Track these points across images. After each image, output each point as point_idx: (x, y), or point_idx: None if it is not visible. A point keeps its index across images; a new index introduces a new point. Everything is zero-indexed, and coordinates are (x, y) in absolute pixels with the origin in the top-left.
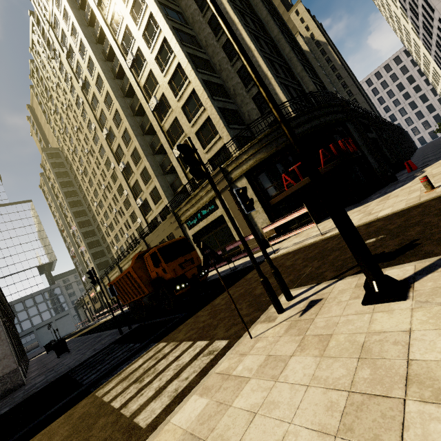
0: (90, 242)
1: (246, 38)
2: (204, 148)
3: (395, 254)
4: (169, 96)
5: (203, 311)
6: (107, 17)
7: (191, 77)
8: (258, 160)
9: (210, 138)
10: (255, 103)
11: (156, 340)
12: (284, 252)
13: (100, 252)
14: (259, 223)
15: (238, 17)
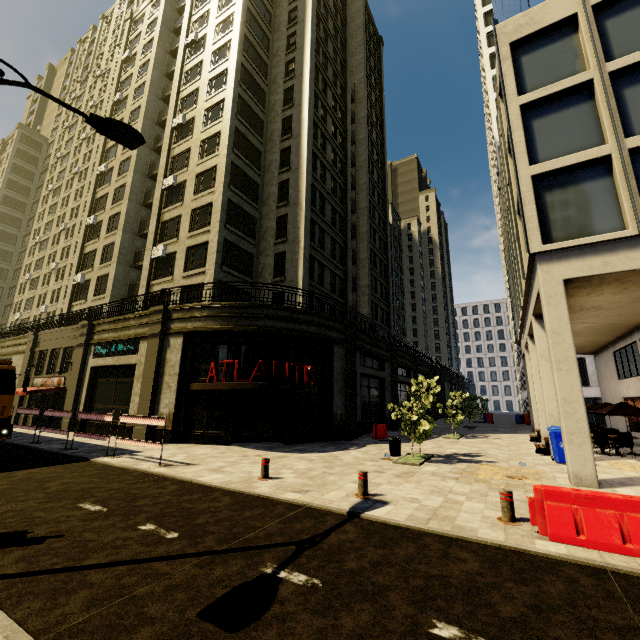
0: None
1: (303, 192)
2: (187, 271)
3: (10, 543)
4: (189, 188)
5: None
6: (187, 64)
7: (218, 189)
8: (207, 327)
9: (198, 265)
10: (276, 261)
11: None
12: (111, 462)
13: None
14: (163, 403)
15: (310, 168)
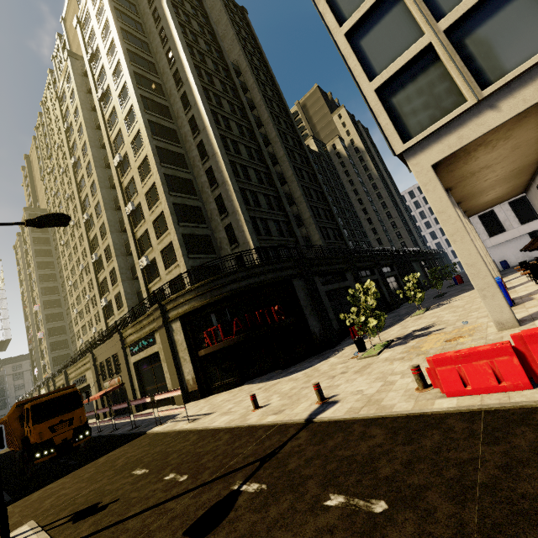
0: (53, 327)
1: (225, 172)
2: (167, 268)
3: (88, 514)
4: (144, 206)
5: (11, 506)
6: (106, 113)
7: (162, 199)
8: (192, 307)
9: (173, 261)
10: (227, 233)
11: None
12: (158, 430)
13: (63, 342)
14: (186, 372)
15: (223, 150)
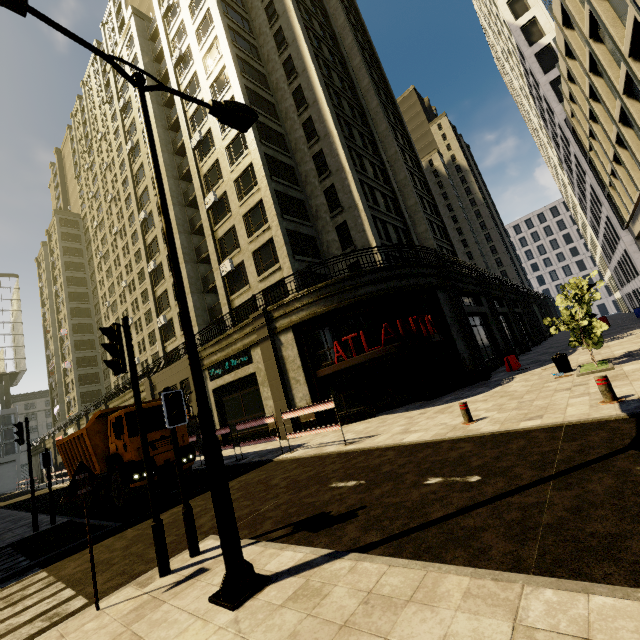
0: (82, 357)
1: (342, 155)
2: (260, 275)
3: (328, 523)
4: (231, 197)
5: (134, 530)
6: (182, 82)
7: (262, 184)
8: (312, 313)
9: (269, 265)
10: (339, 234)
11: (46, 564)
12: (296, 455)
13: (93, 375)
14: (297, 398)
15: (339, 129)
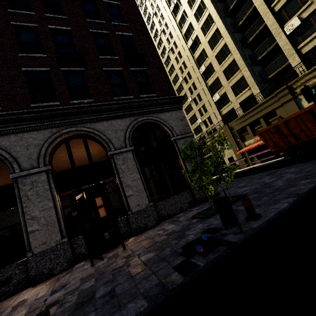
0: None
1: None
2: None
3: None
4: None
5: None
6: None
7: None
8: None
9: None
10: None
11: None
12: None
13: None
14: None
15: None
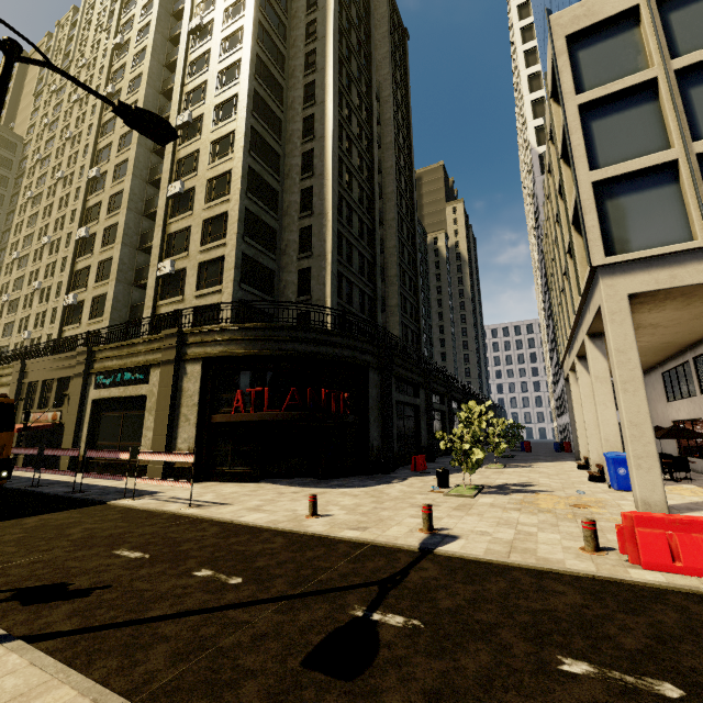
0: None
1: (329, 201)
2: (199, 289)
3: (52, 597)
4: (199, 195)
5: None
6: (192, 52)
7: (234, 196)
8: (229, 352)
9: (212, 283)
10: (300, 278)
11: None
12: (133, 505)
13: None
14: (181, 438)
15: (336, 174)
